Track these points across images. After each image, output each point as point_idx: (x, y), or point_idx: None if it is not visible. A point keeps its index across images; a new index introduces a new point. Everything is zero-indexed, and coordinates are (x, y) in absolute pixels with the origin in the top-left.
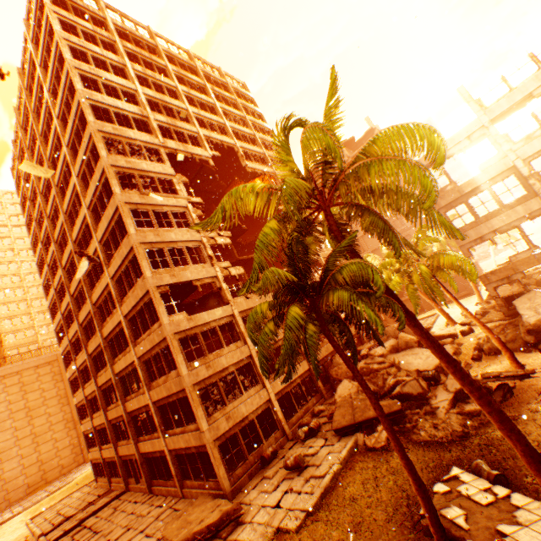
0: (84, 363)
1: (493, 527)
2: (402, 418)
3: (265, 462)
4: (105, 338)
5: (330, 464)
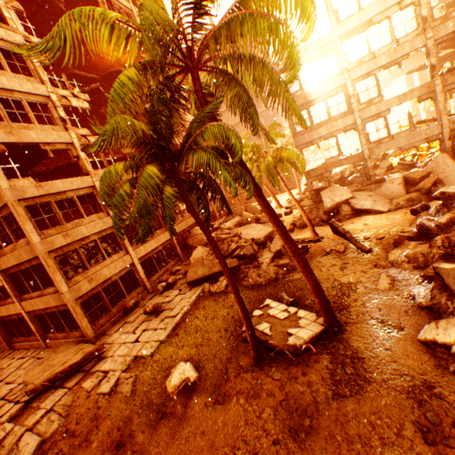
0: None
1: (285, 331)
2: (238, 272)
3: (127, 312)
4: None
5: (182, 307)
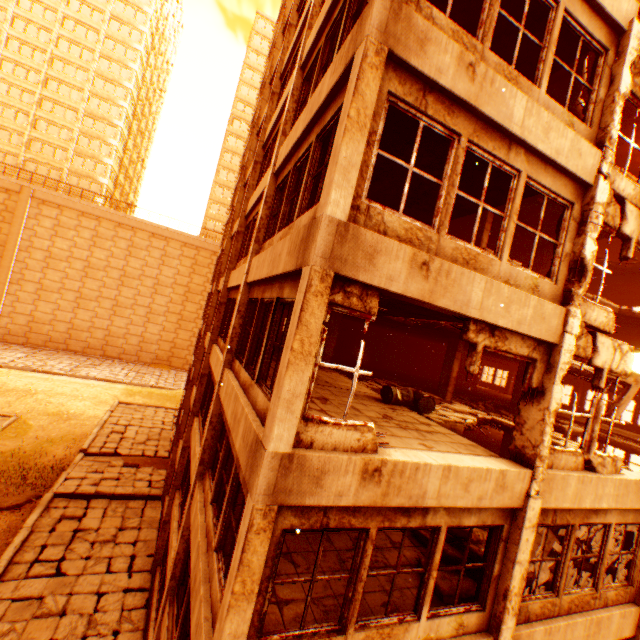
0: None
1: None
2: None
3: None
4: (228, 288)
5: None
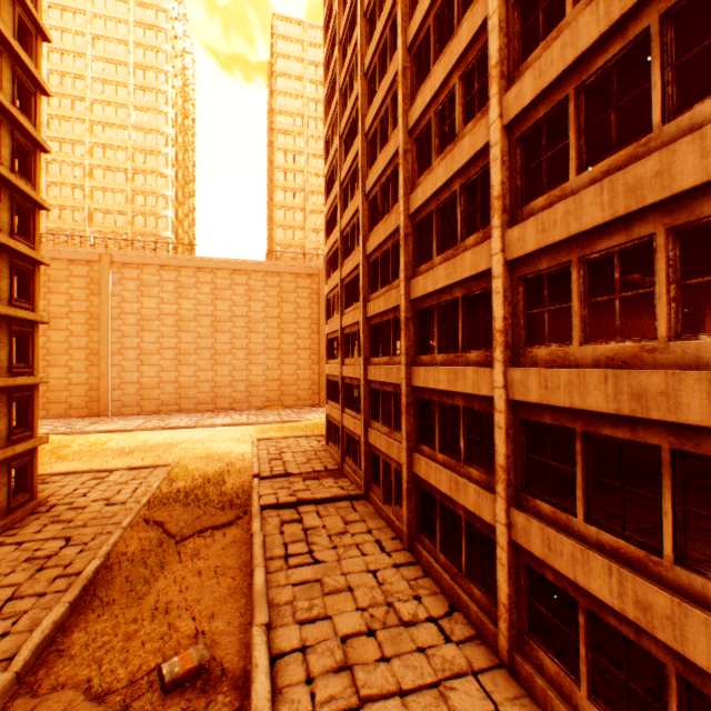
0: (352, 274)
1: None
2: None
3: None
4: (409, 217)
5: None
